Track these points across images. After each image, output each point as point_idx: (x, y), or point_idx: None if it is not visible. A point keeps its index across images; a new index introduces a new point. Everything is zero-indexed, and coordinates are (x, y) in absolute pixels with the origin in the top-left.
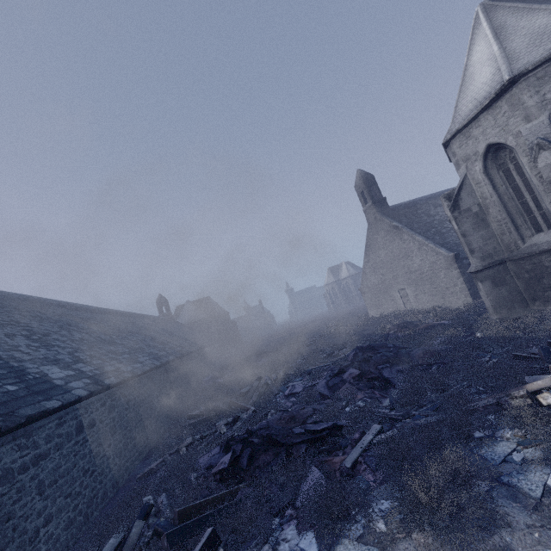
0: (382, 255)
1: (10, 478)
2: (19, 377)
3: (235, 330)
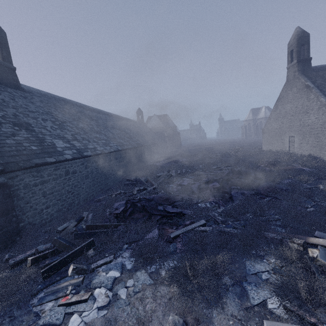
0: (288, 108)
1: (28, 187)
2: (40, 143)
3: (178, 137)
